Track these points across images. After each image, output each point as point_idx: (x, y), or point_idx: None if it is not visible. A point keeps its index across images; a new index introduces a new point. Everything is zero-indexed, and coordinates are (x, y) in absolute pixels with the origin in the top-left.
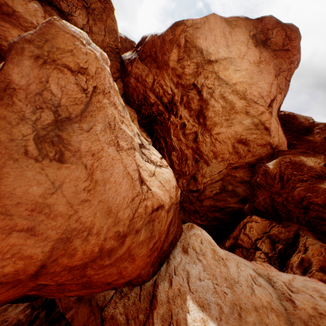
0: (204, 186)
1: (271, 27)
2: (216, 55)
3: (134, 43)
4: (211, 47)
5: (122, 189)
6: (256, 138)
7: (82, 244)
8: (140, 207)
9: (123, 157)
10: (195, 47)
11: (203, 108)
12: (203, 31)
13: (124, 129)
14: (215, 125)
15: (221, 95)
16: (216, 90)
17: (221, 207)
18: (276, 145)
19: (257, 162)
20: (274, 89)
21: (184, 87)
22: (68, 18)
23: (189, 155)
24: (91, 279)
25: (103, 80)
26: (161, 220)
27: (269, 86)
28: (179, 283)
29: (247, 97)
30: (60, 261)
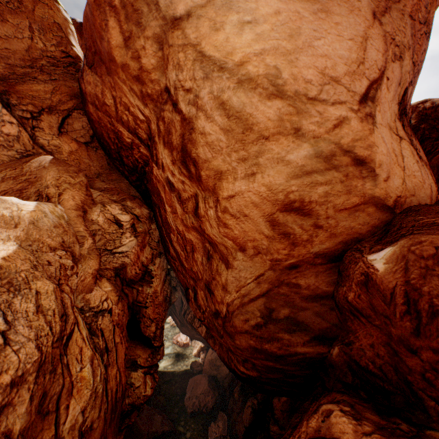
0: (228, 309)
1: None
2: None
3: None
4: None
5: None
6: (330, 194)
7: None
8: None
9: None
10: None
11: (188, 141)
12: None
13: None
14: (221, 175)
15: (215, 101)
16: (203, 91)
17: (276, 351)
18: (399, 196)
19: (349, 247)
20: (376, 52)
21: (155, 101)
22: None
23: (194, 242)
24: None
25: None
26: None
27: (357, 46)
28: None
29: (287, 90)
30: None
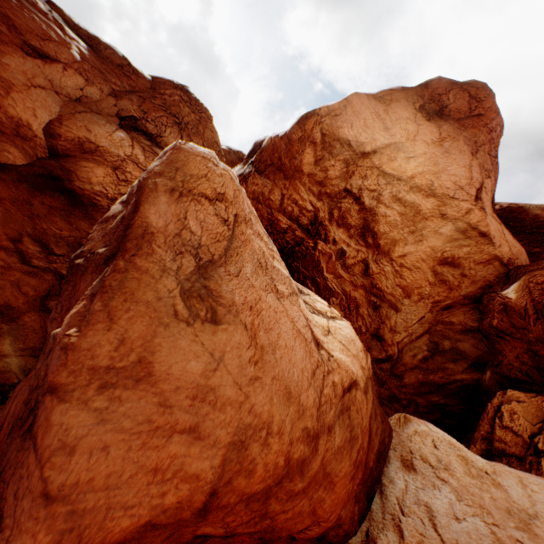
0: (398, 348)
1: (443, 91)
2: (372, 143)
3: (241, 153)
4: (361, 135)
5: (297, 357)
6: (470, 253)
7: (262, 451)
8: (325, 385)
9: (287, 307)
10: (338, 139)
11: (369, 222)
12: (345, 117)
13: (278, 267)
14: (395, 243)
15: (393, 197)
16: (384, 192)
17: (440, 382)
18: (509, 258)
19: (484, 291)
20: (477, 173)
21: (331, 197)
22: (156, 140)
23: (360, 298)
24: (274, 524)
25: (242, 204)
26: (359, 408)
27: (467, 170)
28: (417, 532)
29: (437, 192)
30: (235, 483)
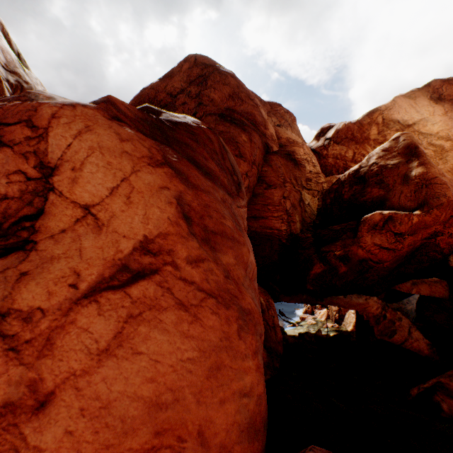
0: None
1: (438, 86)
2: (412, 120)
3: None
4: (404, 116)
5: None
6: None
7: None
8: None
9: None
10: (391, 120)
11: None
12: (394, 109)
13: None
14: None
15: (428, 144)
16: (423, 142)
17: None
18: None
19: None
20: None
21: None
22: None
23: None
24: None
25: None
26: None
27: None
28: None
29: (451, 138)
30: None
